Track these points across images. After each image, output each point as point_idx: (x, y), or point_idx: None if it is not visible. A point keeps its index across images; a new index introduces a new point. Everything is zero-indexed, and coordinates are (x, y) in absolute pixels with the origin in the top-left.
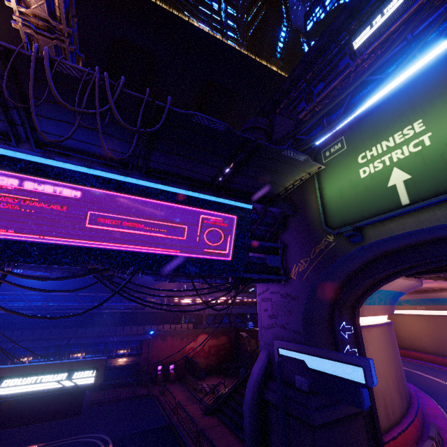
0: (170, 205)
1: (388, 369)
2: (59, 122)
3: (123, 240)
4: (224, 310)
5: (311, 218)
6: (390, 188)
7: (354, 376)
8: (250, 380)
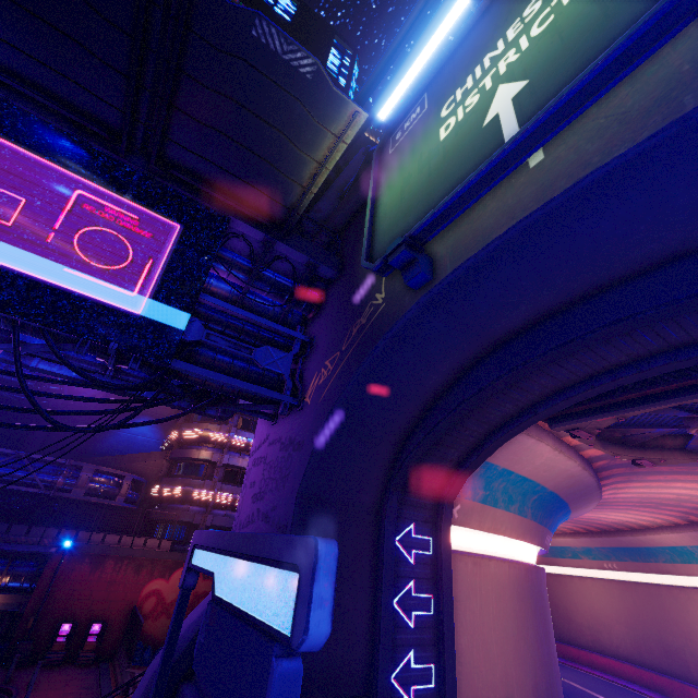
0: None
1: (516, 667)
2: None
3: None
4: None
5: (359, 272)
6: (487, 126)
7: (277, 608)
8: (160, 654)
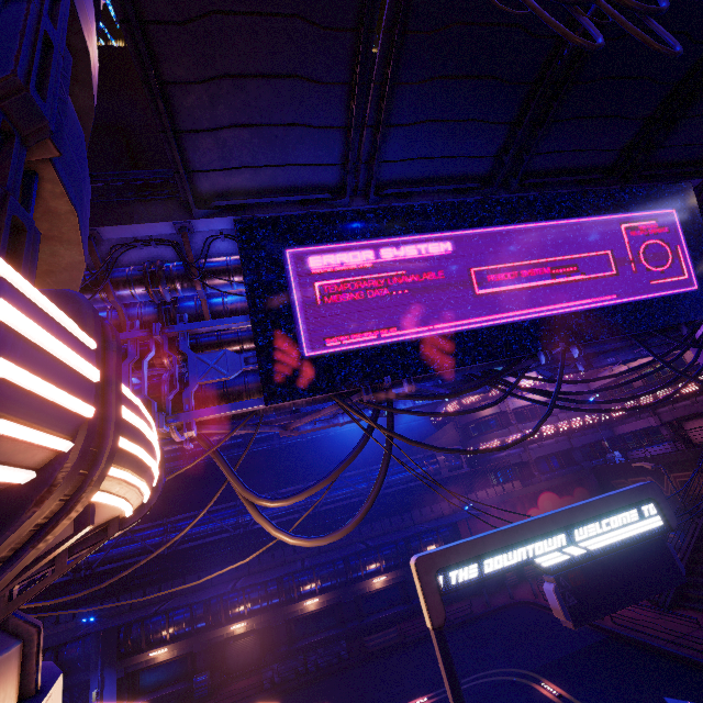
0: (571, 224)
1: None
2: (413, 128)
3: (532, 301)
4: (558, 445)
5: None
6: None
7: None
8: None
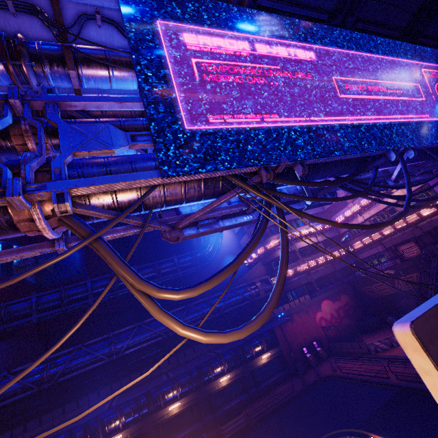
0: (390, 60)
1: None
2: None
3: (379, 110)
4: (328, 269)
5: None
6: None
7: None
8: None
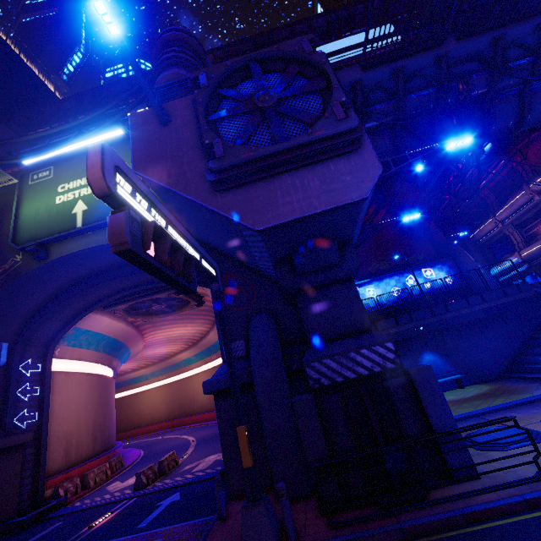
0: None
1: (85, 414)
2: None
3: None
4: None
5: (4, 238)
6: (74, 214)
7: None
8: None
